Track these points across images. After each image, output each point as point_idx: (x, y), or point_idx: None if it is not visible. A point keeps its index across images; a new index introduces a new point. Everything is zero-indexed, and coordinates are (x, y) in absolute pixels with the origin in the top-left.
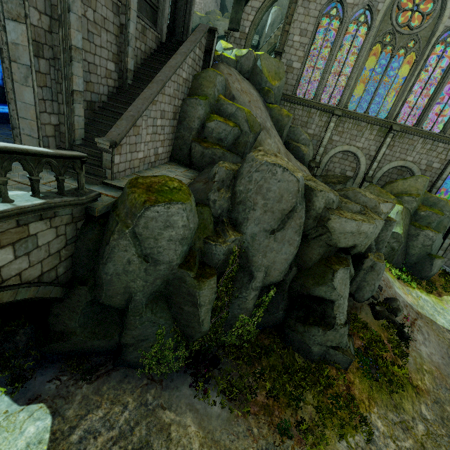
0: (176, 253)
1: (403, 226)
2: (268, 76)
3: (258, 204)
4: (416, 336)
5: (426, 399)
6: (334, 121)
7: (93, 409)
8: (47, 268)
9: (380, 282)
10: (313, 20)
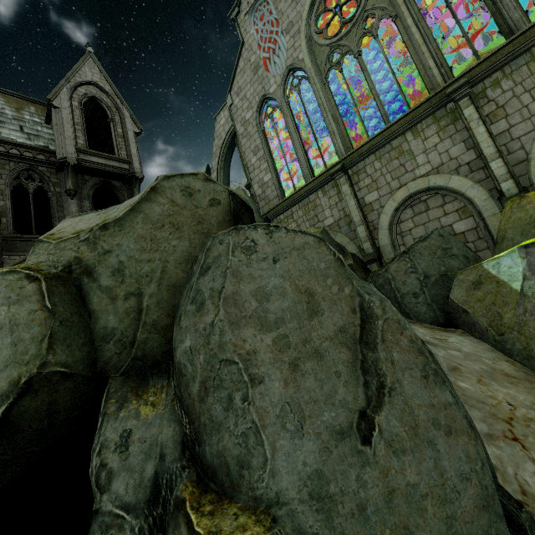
0: None
1: None
2: None
3: None
4: None
5: None
6: (343, 181)
7: None
8: None
9: None
10: (256, 134)
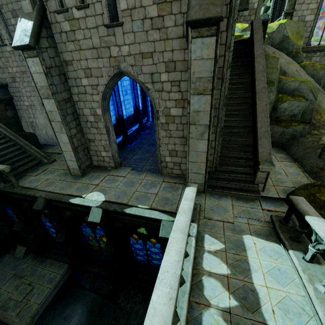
0: None
1: None
2: (293, 39)
3: None
4: None
5: None
6: None
7: None
8: None
9: None
10: None
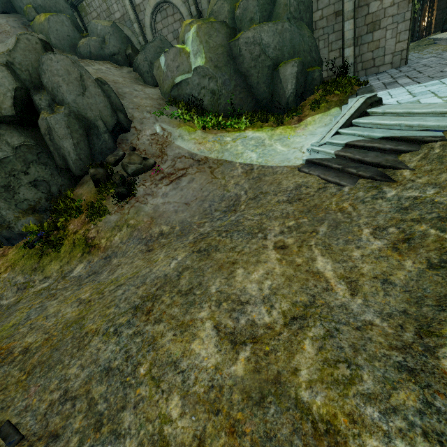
0: None
1: (207, 52)
2: None
3: None
4: (158, 189)
5: (96, 256)
6: None
7: None
8: None
9: (142, 143)
10: None
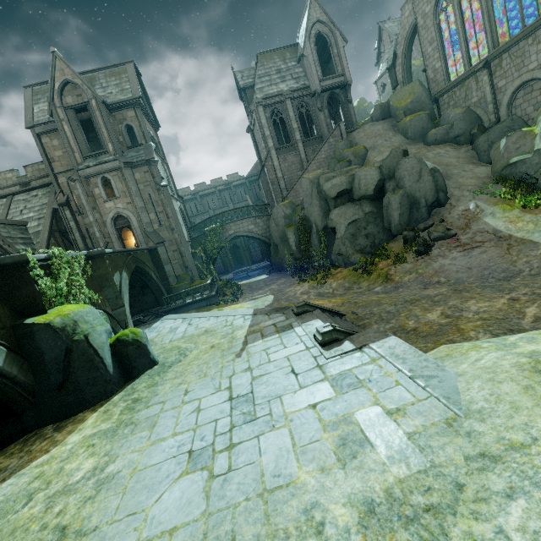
0: (283, 222)
1: None
2: (399, 103)
3: (304, 196)
4: (450, 253)
5: (390, 285)
6: (485, 74)
7: (273, 277)
8: (263, 232)
9: (451, 216)
10: (432, 27)
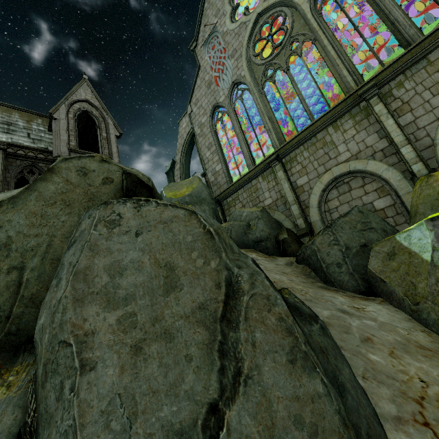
0: None
1: None
2: (174, 195)
3: None
4: None
5: None
6: (278, 168)
7: None
8: None
9: None
10: (210, 134)
